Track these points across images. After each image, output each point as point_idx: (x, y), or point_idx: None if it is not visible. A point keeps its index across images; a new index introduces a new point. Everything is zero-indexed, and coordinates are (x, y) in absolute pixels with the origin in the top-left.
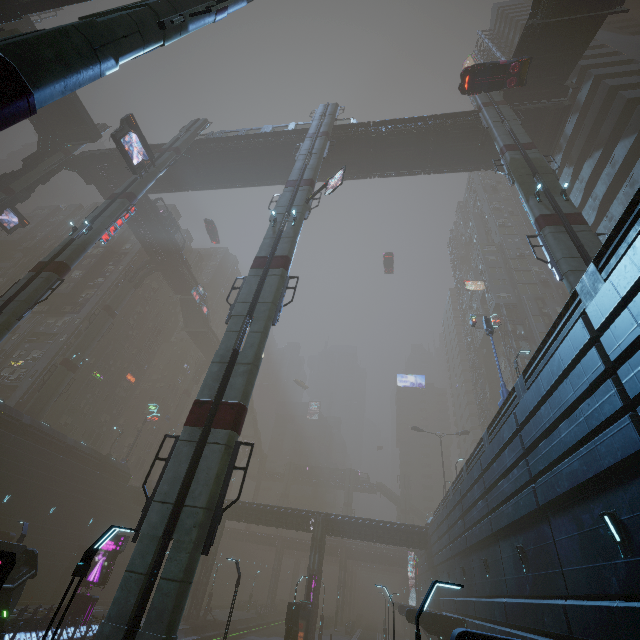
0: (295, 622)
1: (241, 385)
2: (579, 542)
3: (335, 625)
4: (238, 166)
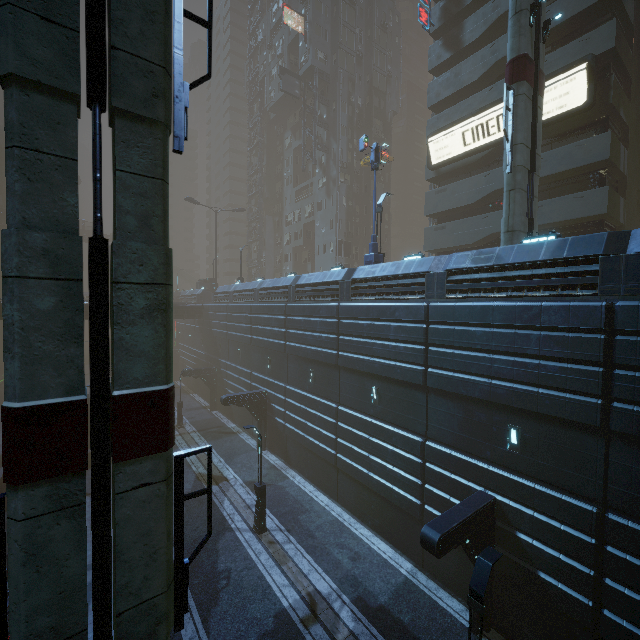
0: None
1: (155, 345)
2: (461, 421)
3: None
4: None
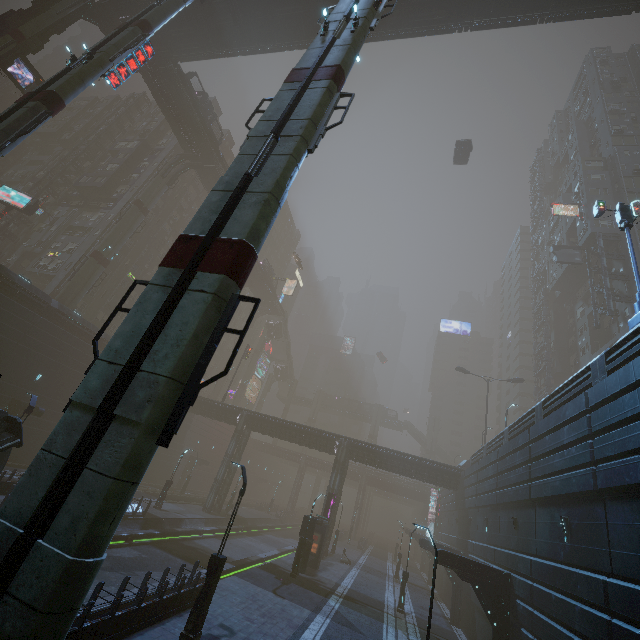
0: (310, 535)
1: (250, 218)
2: None
3: (349, 539)
4: (285, 14)
